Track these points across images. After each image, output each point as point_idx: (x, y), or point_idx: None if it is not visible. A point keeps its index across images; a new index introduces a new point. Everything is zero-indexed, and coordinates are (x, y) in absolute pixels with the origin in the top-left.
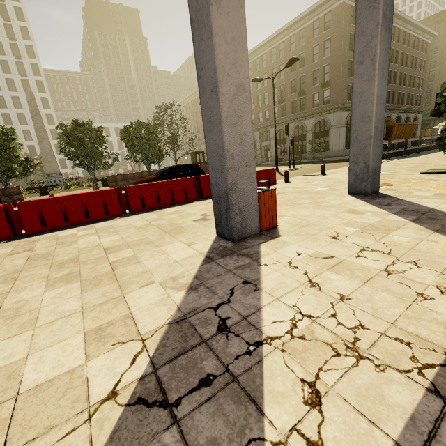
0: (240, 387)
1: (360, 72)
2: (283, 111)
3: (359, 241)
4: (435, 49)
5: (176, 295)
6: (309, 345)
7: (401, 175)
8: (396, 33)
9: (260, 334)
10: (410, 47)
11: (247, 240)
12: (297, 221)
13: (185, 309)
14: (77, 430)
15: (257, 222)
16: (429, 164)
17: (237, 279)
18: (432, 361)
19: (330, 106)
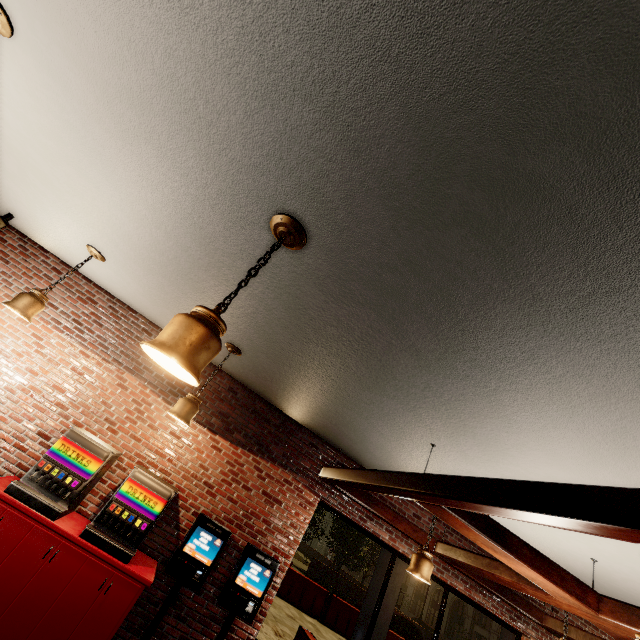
0: None
1: None
2: None
3: None
4: None
5: None
6: None
7: None
8: None
9: None
10: None
11: None
12: None
13: None
14: None
15: None
16: None
17: None
18: None
19: None
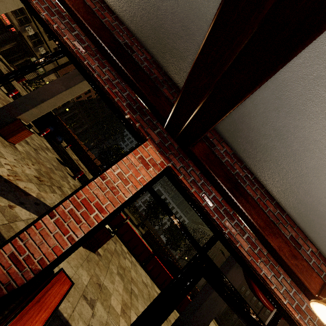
0: None
1: None
2: None
3: None
4: None
5: None
6: None
7: None
8: None
9: None
10: None
11: None
12: None
13: None
14: None
15: None
16: None
17: None
18: None
19: None
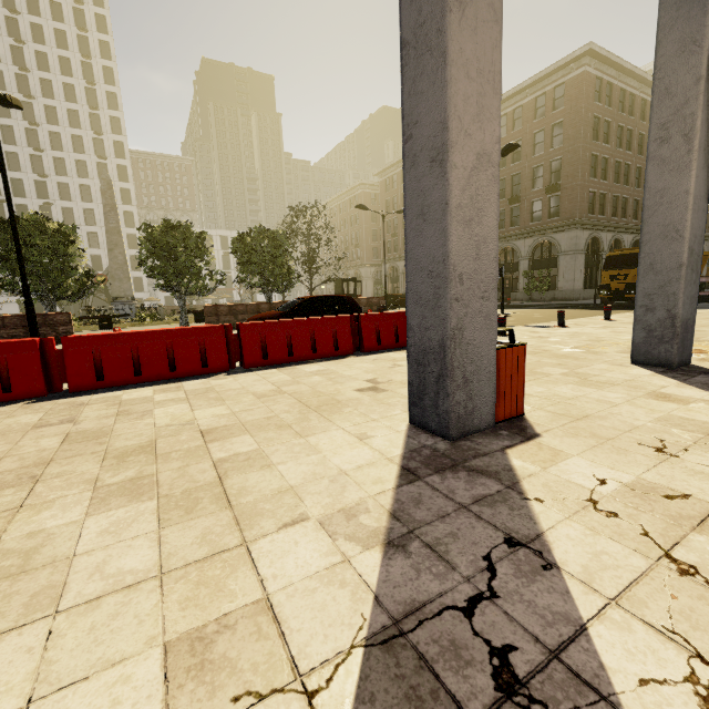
0: None
1: (662, 155)
2: None
3: None
4: None
5: (362, 558)
6: None
7: None
8: None
9: None
10: None
11: (474, 439)
12: (559, 408)
13: (394, 604)
14: None
15: (492, 405)
16: None
17: (491, 532)
18: None
19: (560, 221)
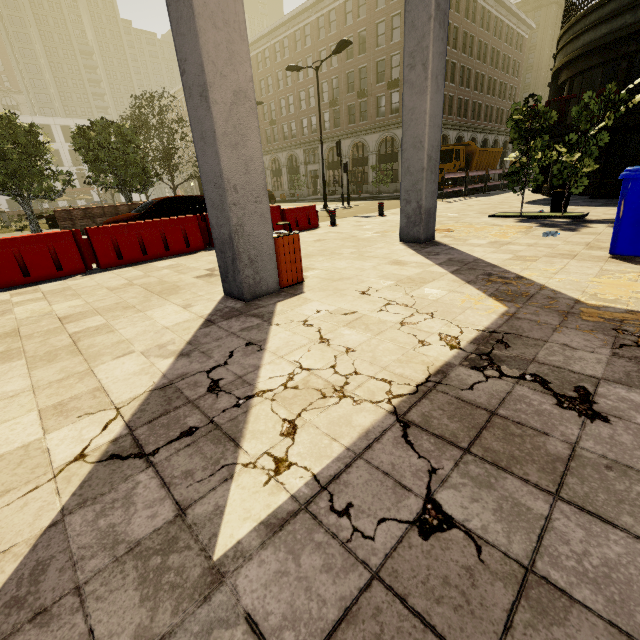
0: (222, 433)
1: (411, 80)
2: (338, 120)
3: (389, 295)
4: (533, 48)
5: (162, 362)
6: (300, 393)
7: (467, 219)
8: (486, 17)
9: (254, 389)
10: (502, 40)
11: (261, 299)
12: (328, 275)
13: (172, 376)
14: (41, 487)
15: (275, 276)
16: (504, 205)
17: (241, 342)
18: (403, 392)
19: (400, 117)
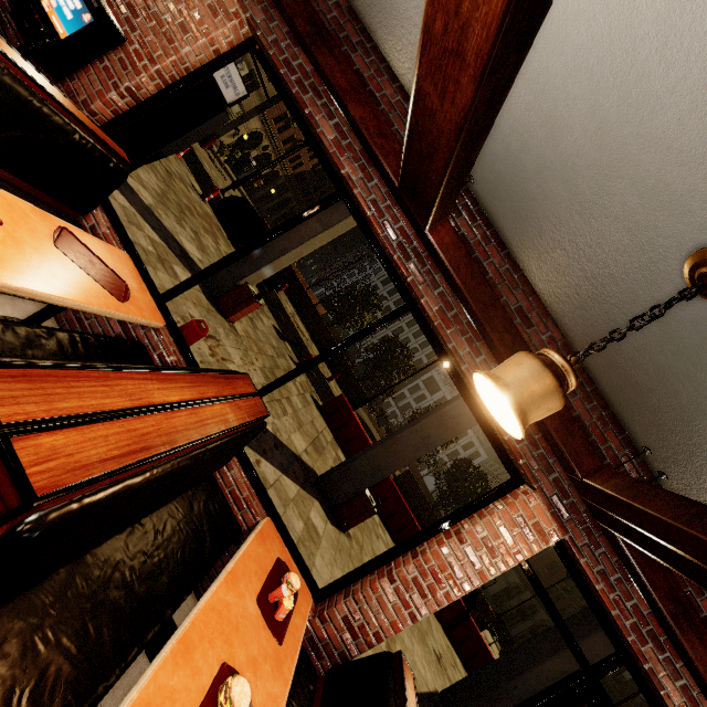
0: None
1: None
2: None
3: None
4: None
5: None
6: None
7: None
8: None
9: None
10: None
11: None
12: None
13: None
14: None
15: None
16: None
17: None
18: None
19: None
